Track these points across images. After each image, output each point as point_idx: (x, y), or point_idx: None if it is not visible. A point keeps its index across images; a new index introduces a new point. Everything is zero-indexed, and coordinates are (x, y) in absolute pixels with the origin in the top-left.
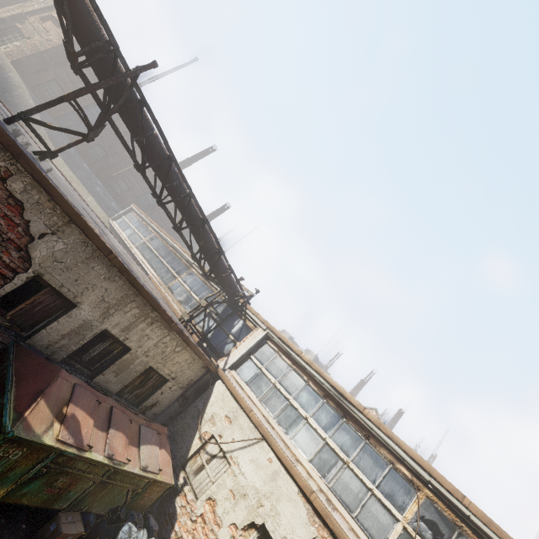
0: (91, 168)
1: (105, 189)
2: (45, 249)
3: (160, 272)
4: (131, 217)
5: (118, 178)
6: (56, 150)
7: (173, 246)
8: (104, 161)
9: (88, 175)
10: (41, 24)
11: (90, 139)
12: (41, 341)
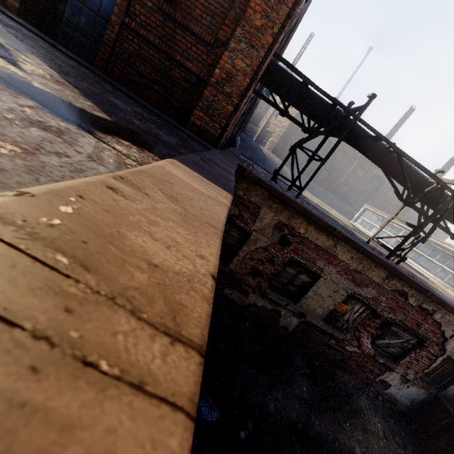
0: (322, 187)
1: (335, 197)
2: (453, 343)
3: (435, 272)
4: (369, 216)
5: (341, 185)
6: (403, 254)
7: (437, 243)
8: (328, 178)
9: (325, 195)
10: (276, 119)
11: (424, 241)
12: (450, 391)
